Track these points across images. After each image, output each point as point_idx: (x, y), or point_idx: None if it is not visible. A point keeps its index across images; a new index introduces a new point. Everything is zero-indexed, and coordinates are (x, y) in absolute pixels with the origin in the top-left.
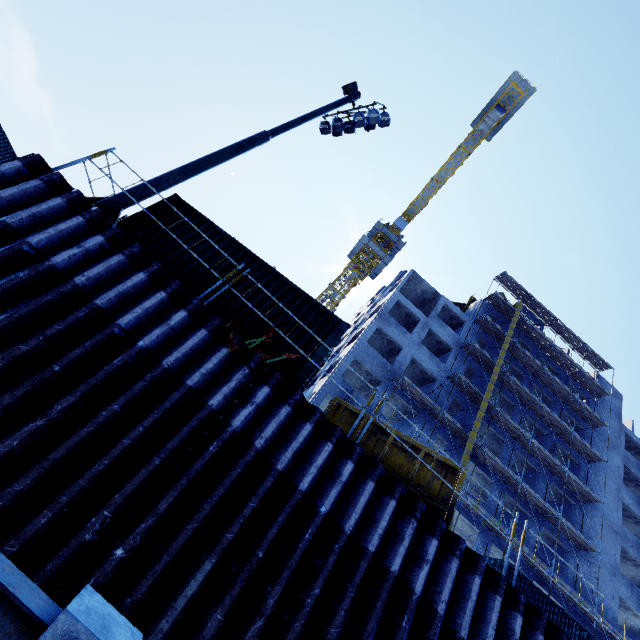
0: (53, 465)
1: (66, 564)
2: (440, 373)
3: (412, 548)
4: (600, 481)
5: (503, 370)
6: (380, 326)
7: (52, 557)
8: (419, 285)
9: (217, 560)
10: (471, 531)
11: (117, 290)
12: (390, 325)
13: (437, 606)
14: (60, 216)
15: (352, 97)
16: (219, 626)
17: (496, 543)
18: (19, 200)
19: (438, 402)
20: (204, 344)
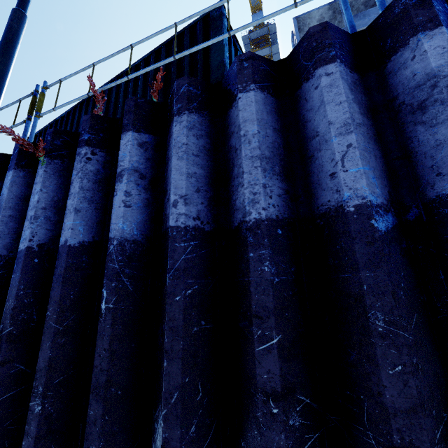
0: None
1: None
2: None
3: None
4: None
5: None
6: None
7: None
8: (311, 20)
9: None
10: None
11: None
12: None
13: None
14: None
15: None
16: None
17: None
18: None
19: None
20: (26, 188)
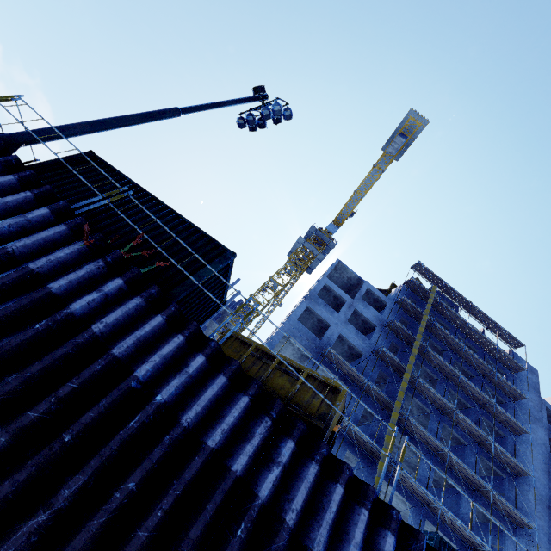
0: None
1: None
2: (366, 348)
3: (265, 450)
4: (528, 454)
5: (423, 345)
6: (309, 306)
7: None
8: (345, 273)
9: (8, 440)
10: (405, 508)
11: None
12: (319, 305)
13: (286, 515)
14: None
15: (260, 96)
16: None
17: (430, 519)
18: None
19: (365, 375)
20: (62, 238)
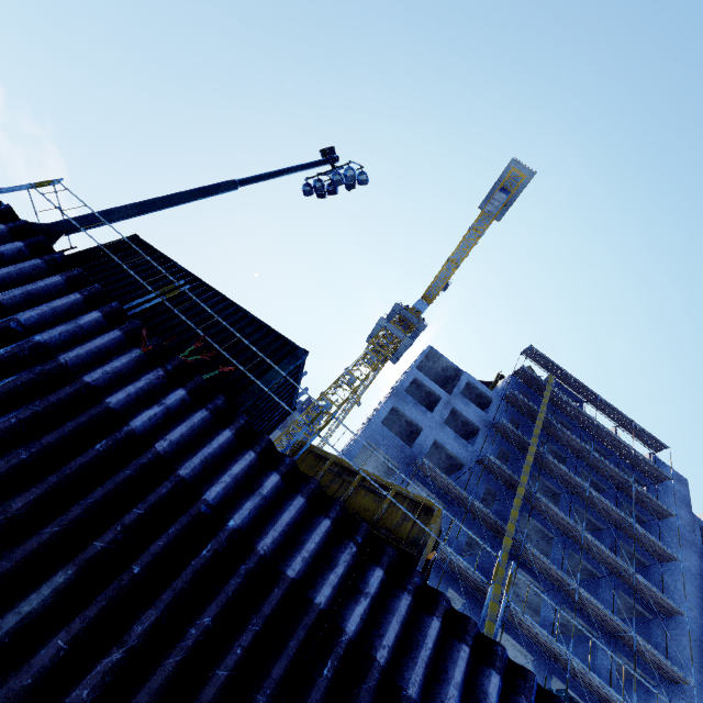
0: None
1: None
2: (468, 457)
3: (350, 581)
4: (680, 588)
5: (540, 451)
6: (396, 405)
7: None
8: (439, 362)
9: (75, 573)
10: (526, 661)
11: (25, 289)
12: (407, 404)
13: (376, 652)
14: None
15: (330, 159)
16: (58, 656)
17: (558, 675)
18: None
19: (468, 491)
20: (116, 346)
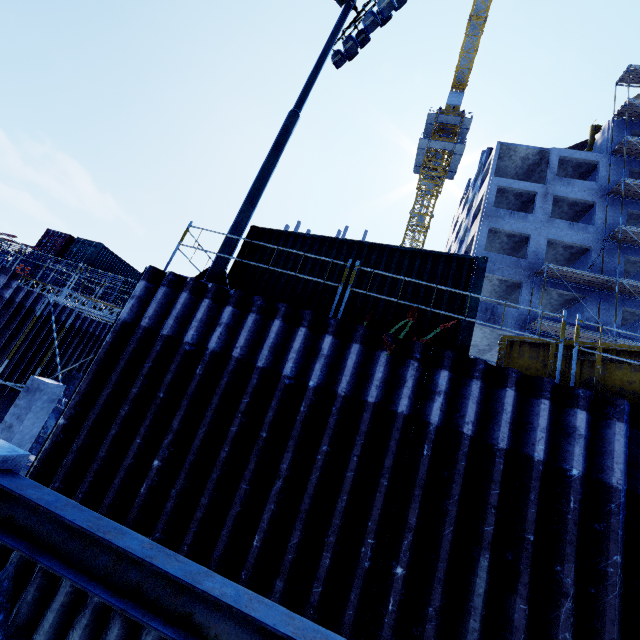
0: (307, 514)
1: (363, 591)
2: (592, 239)
3: None
4: None
5: None
6: (491, 226)
7: (350, 588)
8: (515, 154)
9: (490, 554)
10: None
11: (267, 346)
12: (502, 218)
13: None
14: (192, 307)
15: (350, 2)
16: (526, 614)
17: None
18: (161, 311)
19: (605, 272)
20: (362, 357)
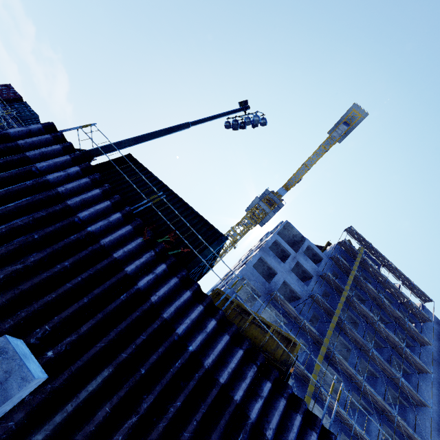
0: (21, 293)
1: None
2: (304, 293)
3: (252, 387)
4: (428, 390)
5: (350, 294)
6: (262, 256)
7: None
8: (291, 231)
9: (113, 370)
10: (326, 421)
11: (81, 197)
12: (269, 256)
13: (266, 431)
14: (57, 155)
15: (244, 108)
16: (106, 416)
17: (345, 432)
18: (36, 144)
19: (302, 314)
20: (129, 234)
